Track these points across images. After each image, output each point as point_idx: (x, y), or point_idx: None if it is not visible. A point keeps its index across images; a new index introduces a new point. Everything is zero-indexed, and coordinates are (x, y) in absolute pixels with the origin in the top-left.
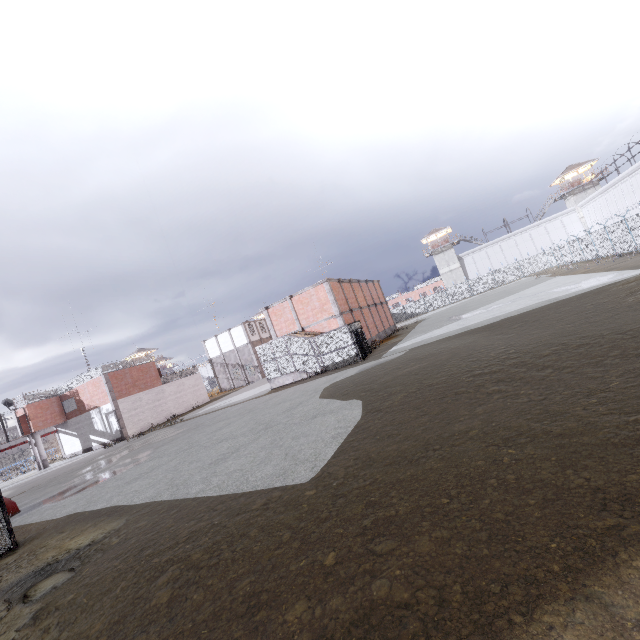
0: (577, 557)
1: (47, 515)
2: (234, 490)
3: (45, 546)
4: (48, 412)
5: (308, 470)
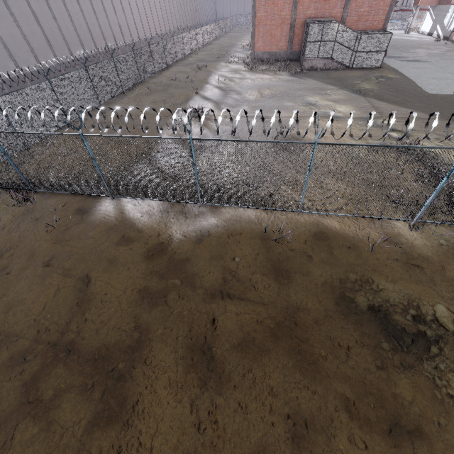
0: (423, 111)
1: (390, 63)
2: (421, 86)
3: (384, 72)
4: None
5: (435, 92)
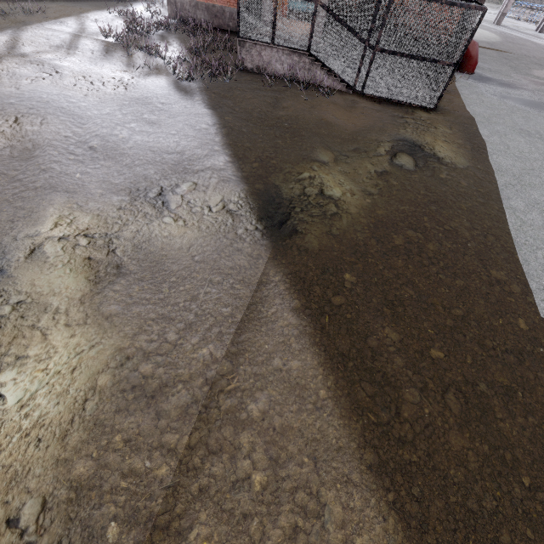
0: None
1: (469, 99)
2: (518, 242)
3: (436, 129)
4: None
5: None
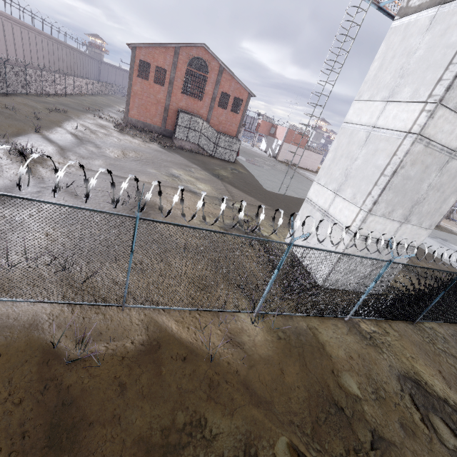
0: (262, 202)
1: (241, 162)
2: (261, 183)
3: (237, 166)
4: (266, 128)
5: (270, 190)
